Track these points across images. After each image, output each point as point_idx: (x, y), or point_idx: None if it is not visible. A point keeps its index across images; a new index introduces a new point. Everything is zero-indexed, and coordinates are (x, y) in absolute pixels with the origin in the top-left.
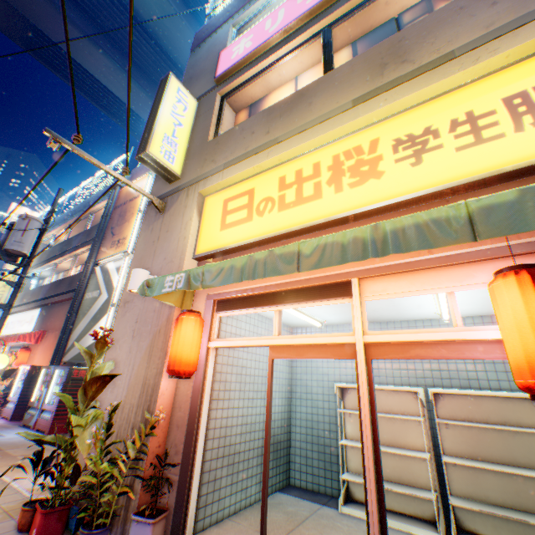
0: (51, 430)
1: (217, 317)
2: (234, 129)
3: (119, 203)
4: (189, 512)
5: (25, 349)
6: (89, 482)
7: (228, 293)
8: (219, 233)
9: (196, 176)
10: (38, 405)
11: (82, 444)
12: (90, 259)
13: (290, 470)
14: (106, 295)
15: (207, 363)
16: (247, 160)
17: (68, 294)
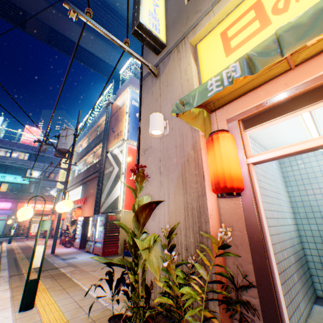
0: (103, 254)
1: (247, 135)
2: None
3: (113, 113)
4: None
5: (78, 208)
6: (165, 305)
7: (257, 107)
8: (225, 60)
9: (182, 34)
10: (92, 239)
11: (151, 266)
12: (103, 150)
13: (313, 283)
14: (117, 168)
15: (251, 179)
16: None
17: (95, 174)
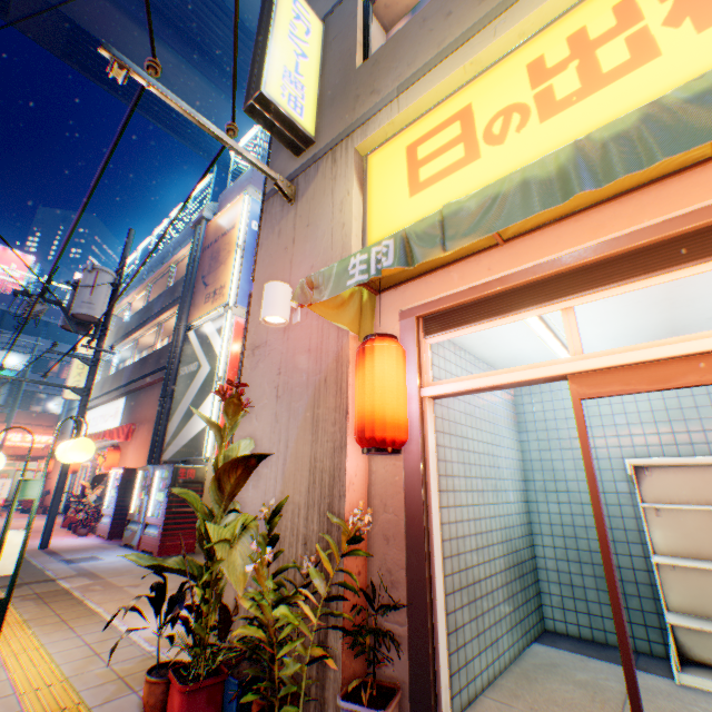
0: (160, 551)
1: (428, 345)
2: (405, 29)
3: (208, 243)
4: (440, 694)
5: (113, 448)
6: (252, 639)
7: (446, 299)
8: (408, 202)
9: (345, 128)
10: (139, 519)
11: (232, 573)
12: (180, 323)
13: (542, 606)
14: (207, 367)
15: (424, 425)
16: (447, 61)
17: (157, 374)
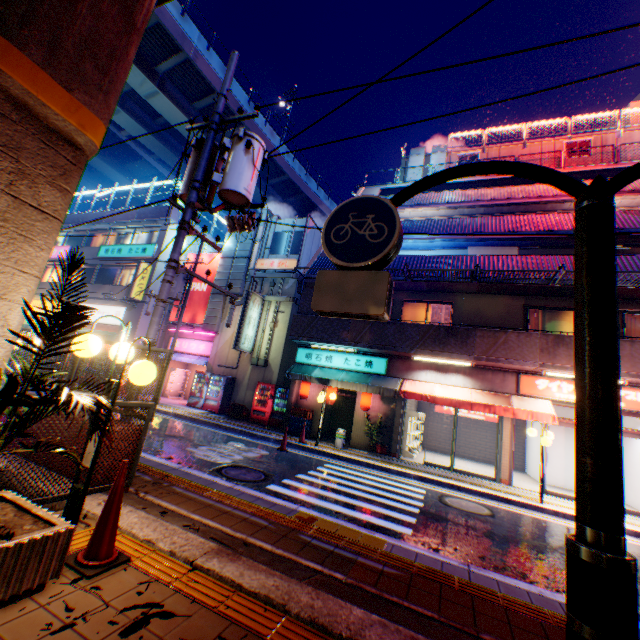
0: None
1: None
2: None
3: None
4: None
5: None
6: None
7: None
8: None
9: None
10: None
11: None
12: None
13: None
14: None
15: None
16: None
17: None
